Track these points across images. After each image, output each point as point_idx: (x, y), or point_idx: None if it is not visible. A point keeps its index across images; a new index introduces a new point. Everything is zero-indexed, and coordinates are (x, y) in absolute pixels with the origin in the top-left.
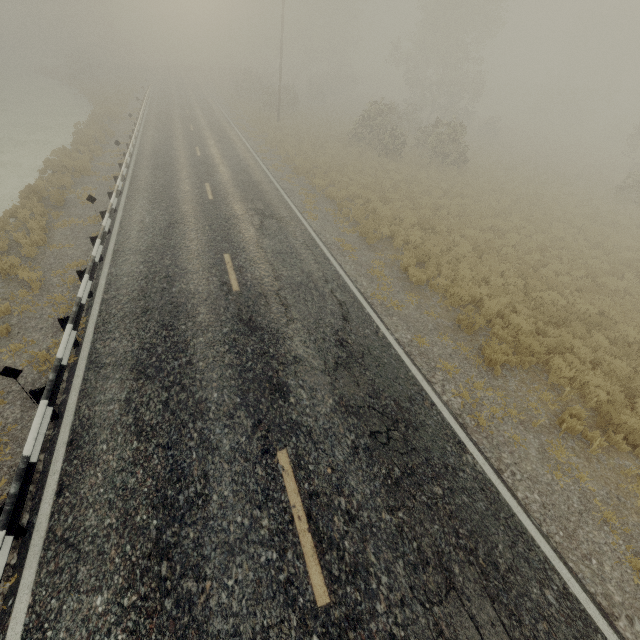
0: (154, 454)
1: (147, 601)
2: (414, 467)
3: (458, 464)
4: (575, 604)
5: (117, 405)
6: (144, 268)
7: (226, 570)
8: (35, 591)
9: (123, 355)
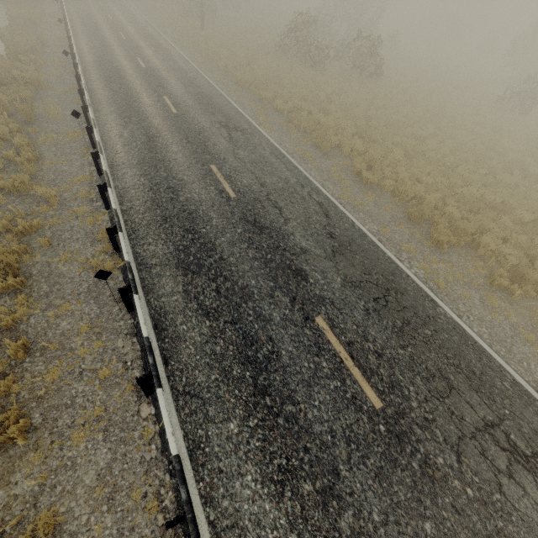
0: (226, 328)
1: (265, 421)
2: (409, 319)
3: (435, 314)
4: (521, 388)
5: (179, 296)
6: (145, 180)
7: (310, 396)
8: (183, 427)
9: (164, 256)
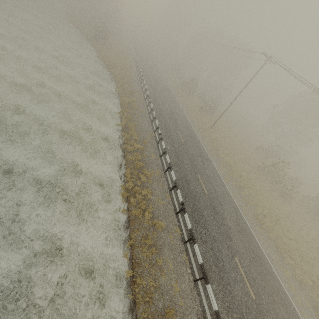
0: None
1: None
2: None
3: None
4: None
5: None
6: None
7: None
8: None
9: None
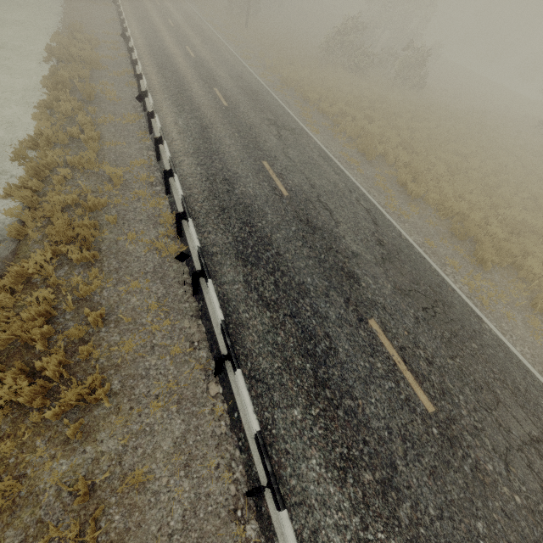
0: (285, 321)
1: (326, 412)
2: (456, 331)
3: (481, 330)
4: None
5: (240, 285)
6: (202, 170)
7: (367, 393)
8: None
9: (224, 246)
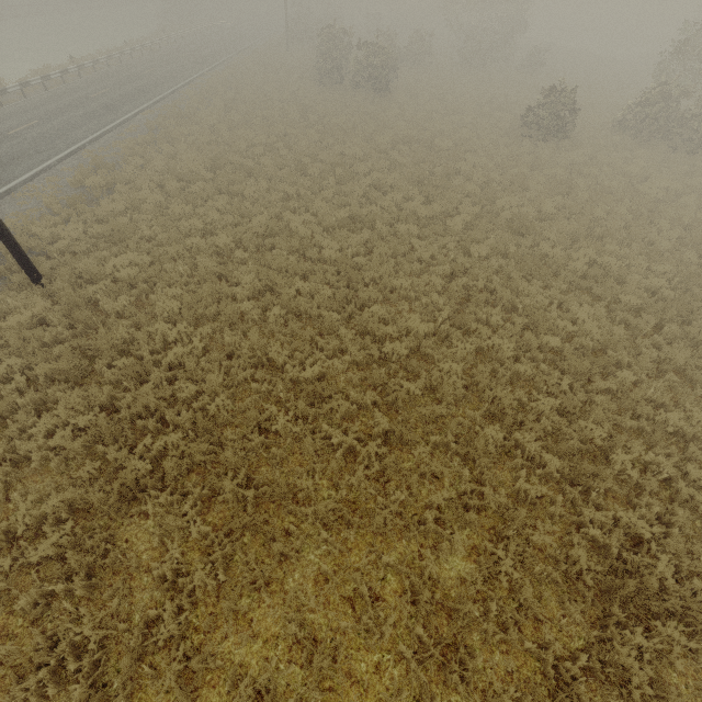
0: None
1: None
2: None
3: None
4: None
5: None
6: None
7: None
8: None
9: None
